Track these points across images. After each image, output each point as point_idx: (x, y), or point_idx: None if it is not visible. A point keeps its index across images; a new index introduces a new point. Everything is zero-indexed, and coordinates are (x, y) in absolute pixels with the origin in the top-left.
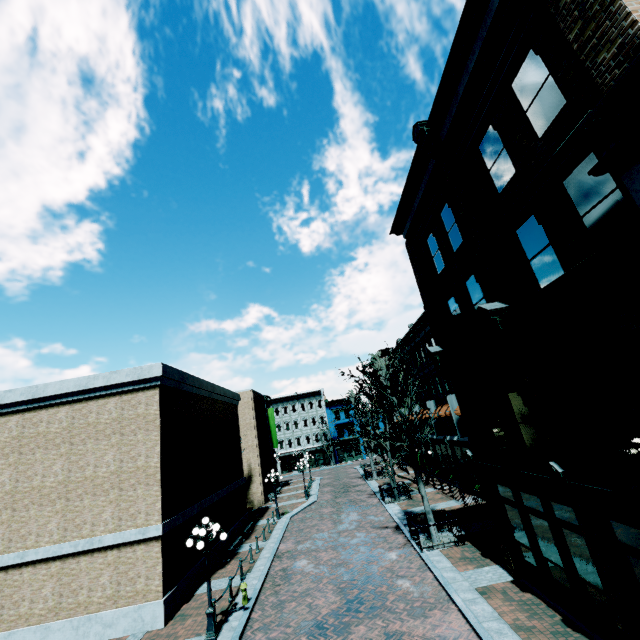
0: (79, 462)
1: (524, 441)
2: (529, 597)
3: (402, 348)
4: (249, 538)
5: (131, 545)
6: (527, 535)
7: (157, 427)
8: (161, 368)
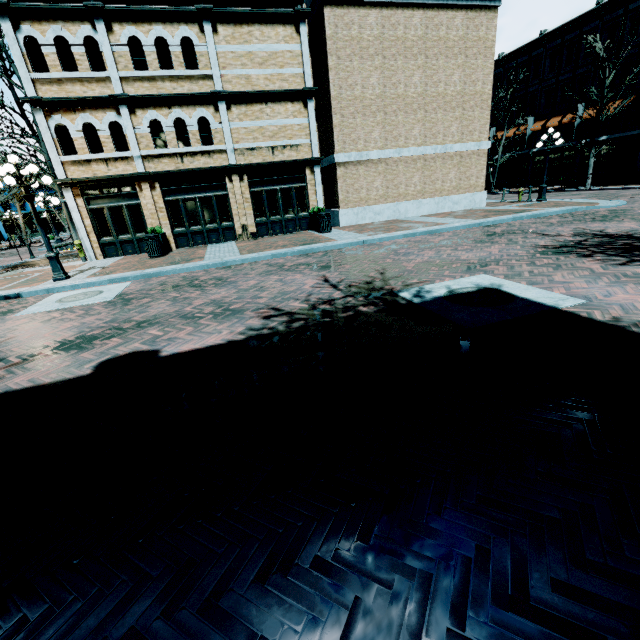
0: (433, 78)
1: None
2: None
3: (495, 67)
4: None
5: (468, 154)
6: None
7: (492, 55)
8: None
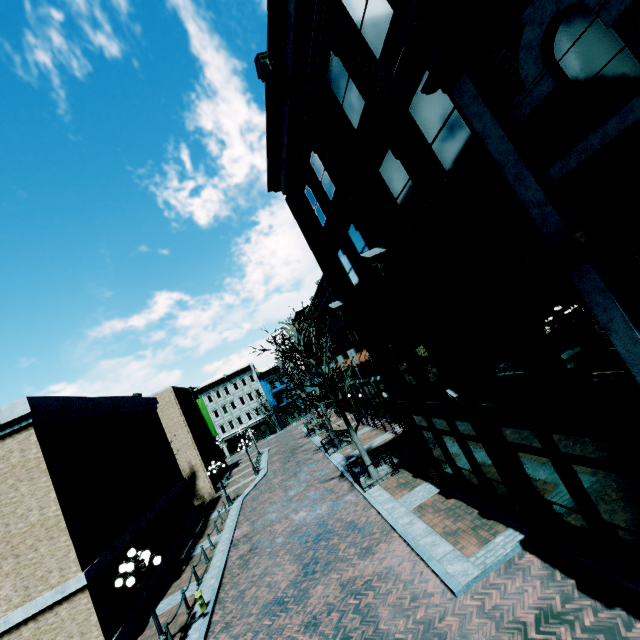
0: None
1: (426, 373)
2: (453, 502)
3: (316, 306)
4: (203, 536)
5: (50, 610)
6: (443, 453)
7: (44, 472)
8: (28, 403)
